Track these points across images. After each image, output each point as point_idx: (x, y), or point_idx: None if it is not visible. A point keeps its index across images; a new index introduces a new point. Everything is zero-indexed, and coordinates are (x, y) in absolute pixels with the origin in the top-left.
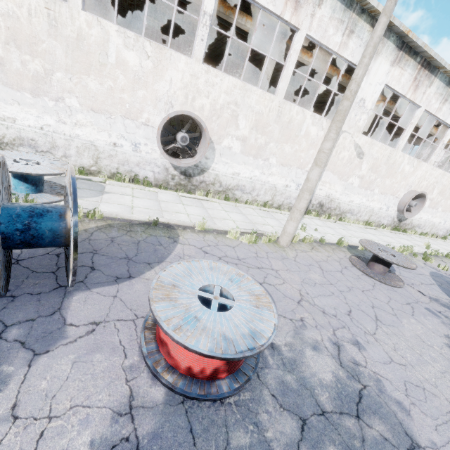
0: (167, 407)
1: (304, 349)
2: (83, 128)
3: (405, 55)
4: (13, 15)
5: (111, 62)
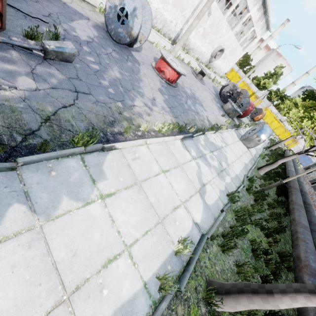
0: (166, 84)
1: (184, 87)
2: None
3: None
4: None
5: None
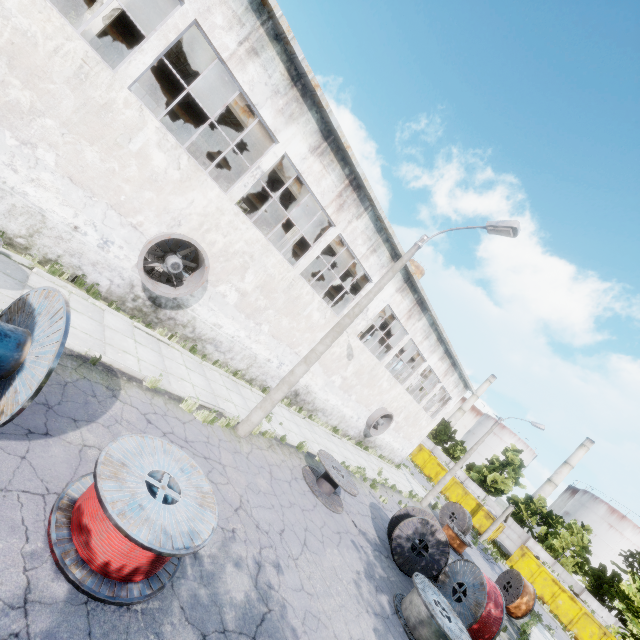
0: (68, 606)
1: (226, 564)
2: (41, 189)
3: (408, 288)
4: (31, 37)
5: (131, 148)
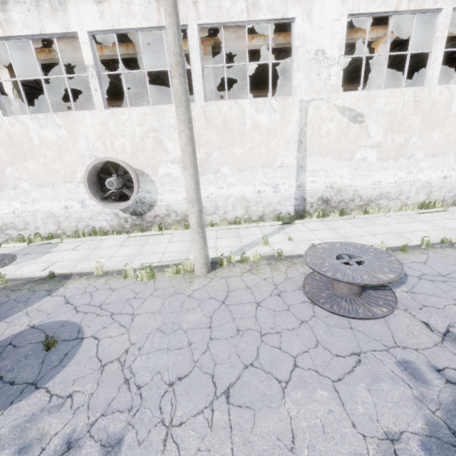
0: None
1: (1, 451)
2: (39, 202)
3: None
4: None
5: (37, 144)
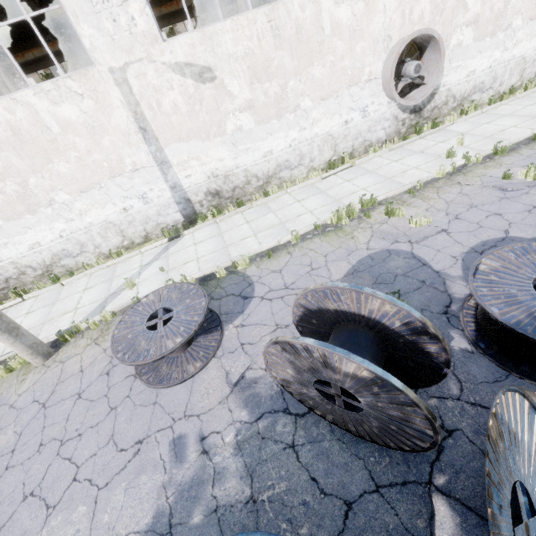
0: None
1: None
2: None
3: None
4: None
5: None
